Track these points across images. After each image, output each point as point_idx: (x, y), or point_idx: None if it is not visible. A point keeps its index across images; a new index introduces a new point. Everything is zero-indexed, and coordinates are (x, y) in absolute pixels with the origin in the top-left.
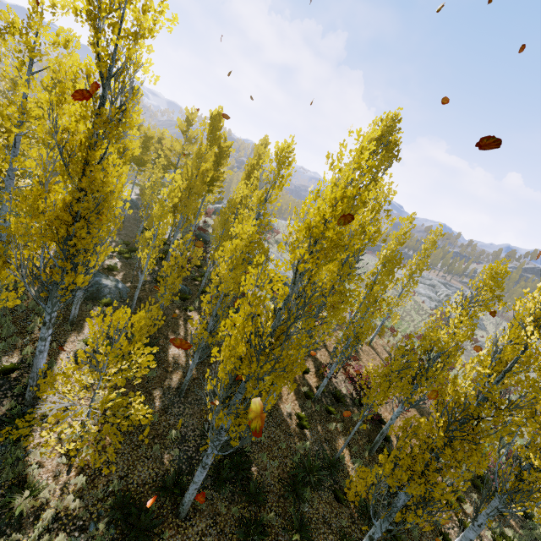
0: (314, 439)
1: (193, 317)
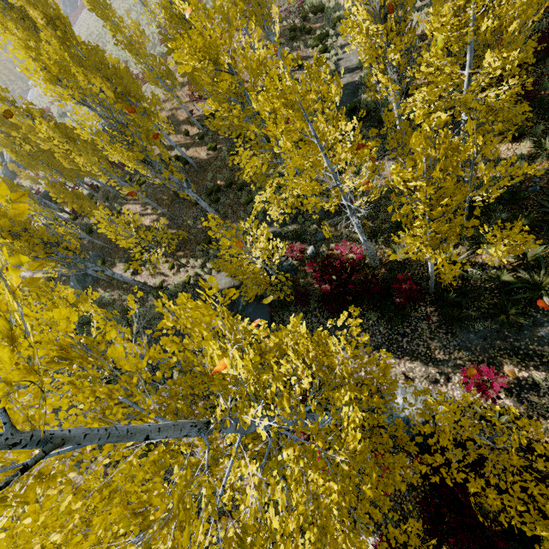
0: (225, 144)
1: (127, 209)
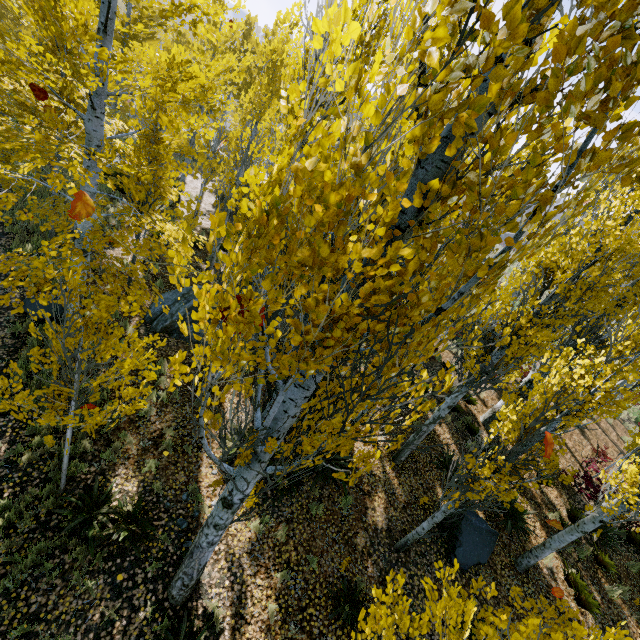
0: (600, 625)
1: None
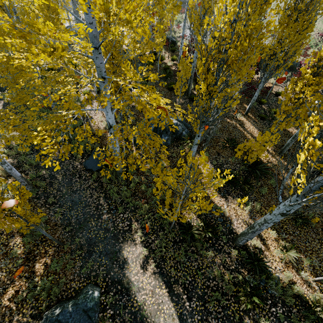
0: None
1: (242, 120)
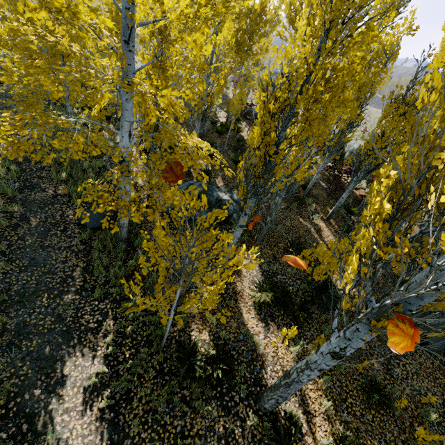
0: None
1: (320, 225)
